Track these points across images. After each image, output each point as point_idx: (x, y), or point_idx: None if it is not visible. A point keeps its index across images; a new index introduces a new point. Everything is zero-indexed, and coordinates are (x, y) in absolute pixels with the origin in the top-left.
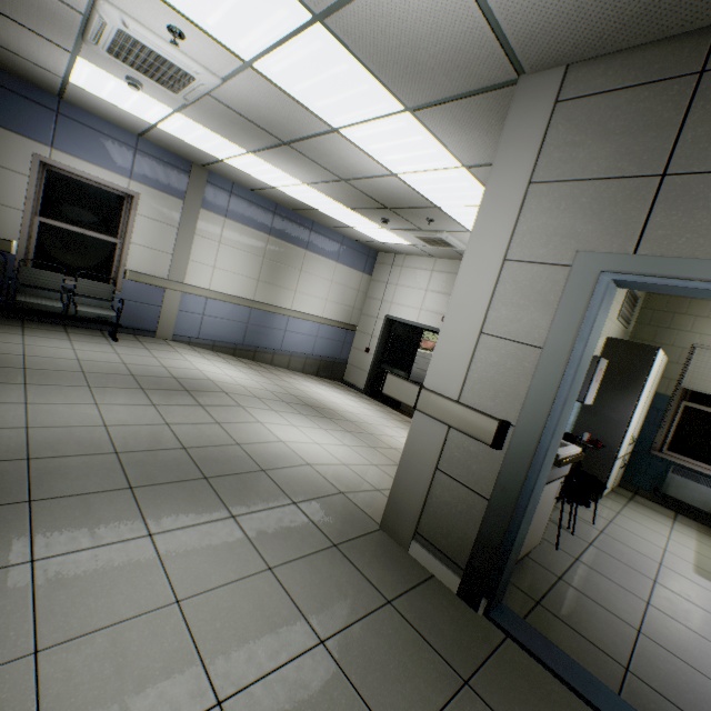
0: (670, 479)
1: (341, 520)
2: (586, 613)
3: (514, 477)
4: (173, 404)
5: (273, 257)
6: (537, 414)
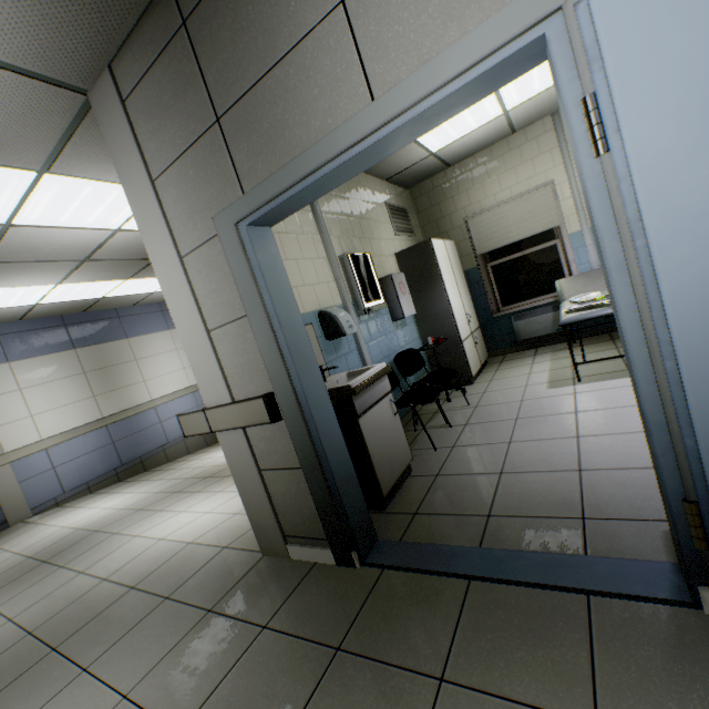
0: (516, 327)
1: (220, 578)
2: (457, 491)
3: (301, 435)
4: (23, 591)
5: (96, 365)
6: (279, 372)
